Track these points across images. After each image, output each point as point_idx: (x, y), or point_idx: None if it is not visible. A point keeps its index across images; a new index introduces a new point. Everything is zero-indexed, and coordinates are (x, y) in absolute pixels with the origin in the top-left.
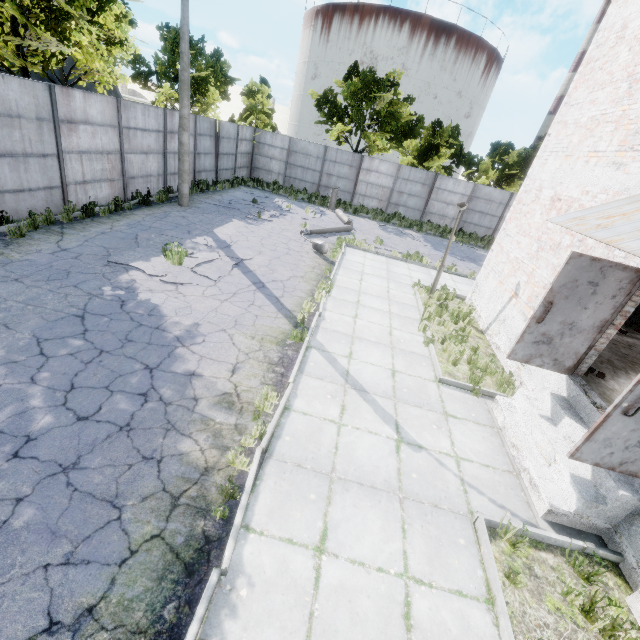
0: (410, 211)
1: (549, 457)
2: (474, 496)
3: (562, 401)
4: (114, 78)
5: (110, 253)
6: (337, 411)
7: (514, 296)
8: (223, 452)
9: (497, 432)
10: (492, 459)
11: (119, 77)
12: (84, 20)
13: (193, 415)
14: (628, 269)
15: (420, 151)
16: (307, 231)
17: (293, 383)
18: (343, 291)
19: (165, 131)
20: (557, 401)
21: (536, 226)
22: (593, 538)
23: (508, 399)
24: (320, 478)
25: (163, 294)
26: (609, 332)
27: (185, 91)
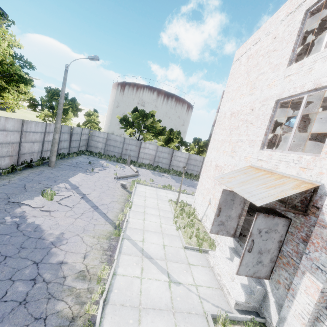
0: (164, 165)
1: (232, 277)
2: (205, 304)
3: (233, 249)
4: (18, 106)
5: (9, 196)
6: (139, 271)
7: (209, 204)
8: (82, 306)
9: (211, 269)
10: (211, 283)
11: (21, 106)
12: (13, 90)
13: (63, 287)
14: None
15: (166, 140)
16: (117, 177)
17: (117, 259)
18: (137, 207)
19: (45, 132)
20: (231, 250)
21: (212, 175)
22: (254, 313)
23: (213, 252)
24: (134, 310)
25: (42, 218)
26: (242, 218)
27: (59, 117)
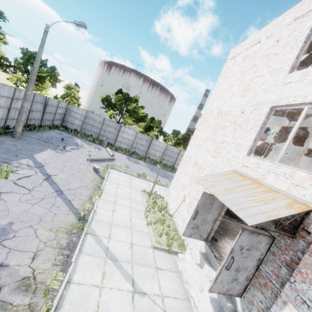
0: (141, 151)
1: (201, 287)
2: None
3: (204, 255)
4: None
5: None
6: (100, 277)
7: (183, 201)
8: None
9: (179, 274)
10: (178, 293)
11: None
12: None
13: None
14: None
15: (146, 127)
16: (91, 159)
17: (74, 262)
18: (108, 195)
19: (13, 98)
20: (202, 255)
21: (190, 172)
22: None
23: (183, 255)
24: None
25: None
26: (217, 222)
27: (31, 84)
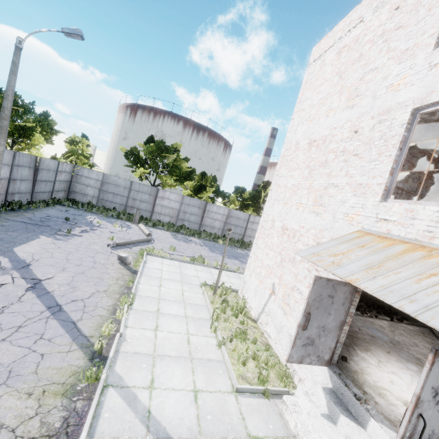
0: (192, 224)
1: None
2: None
3: (332, 395)
4: None
5: None
6: None
7: (272, 293)
8: None
9: None
10: None
11: None
12: None
13: None
14: (347, 284)
15: (195, 188)
16: (114, 244)
17: None
18: (144, 301)
19: None
20: (329, 396)
21: (276, 244)
22: None
23: (292, 397)
24: None
25: None
26: (345, 328)
27: (2, 134)
